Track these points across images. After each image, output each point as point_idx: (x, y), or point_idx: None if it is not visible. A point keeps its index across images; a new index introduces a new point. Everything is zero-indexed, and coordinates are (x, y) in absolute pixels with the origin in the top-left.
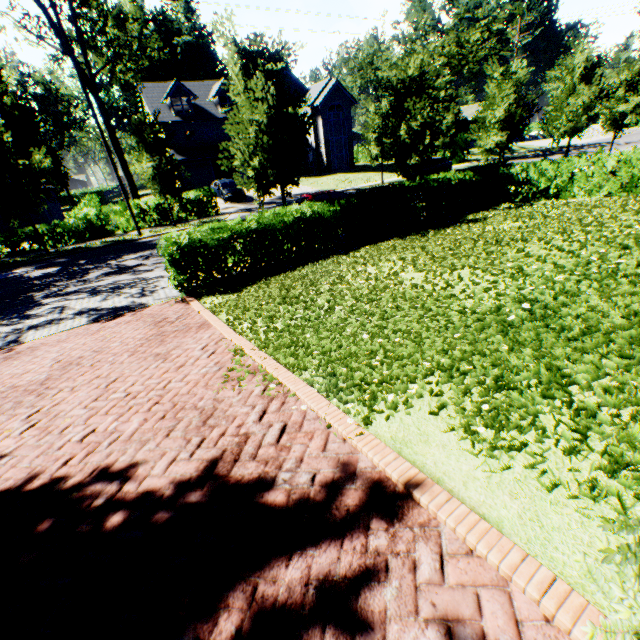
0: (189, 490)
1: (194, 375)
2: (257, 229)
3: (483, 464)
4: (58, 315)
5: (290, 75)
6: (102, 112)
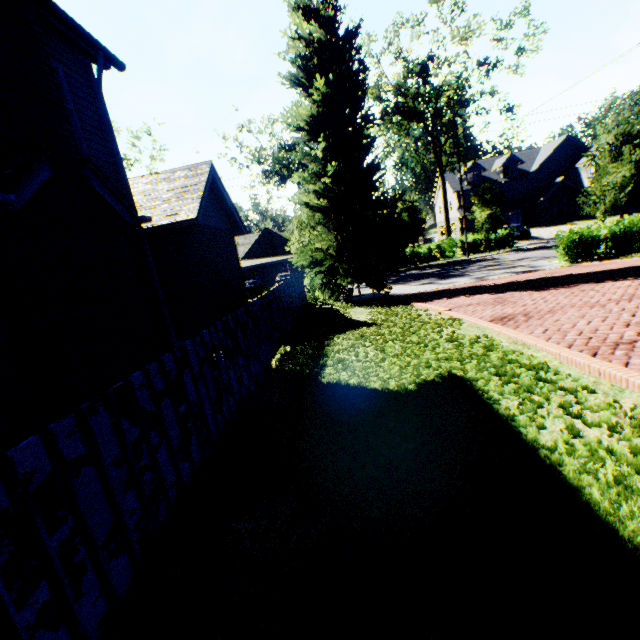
0: None
1: None
2: (620, 229)
3: None
4: (489, 274)
5: (570, 139)
6: (443, 188)
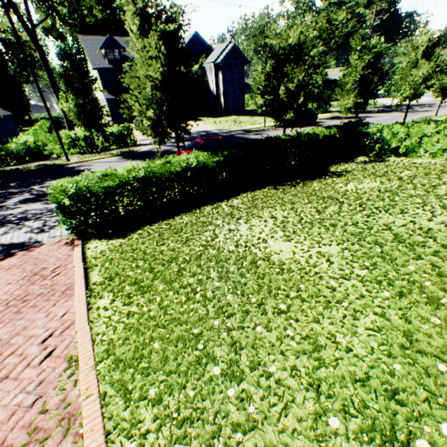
0: None
1: (2, 409)
2: (145, 177)
3: None
4: None
5: (199, 37)
6: (42, 57)
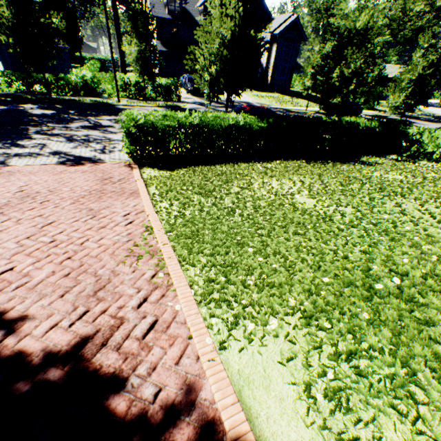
0: (53, 365)
1: (108, 240)
2: (198, 125)
3: (311, 440)
4: (38, 150)
5: (263, 3)
6: None
